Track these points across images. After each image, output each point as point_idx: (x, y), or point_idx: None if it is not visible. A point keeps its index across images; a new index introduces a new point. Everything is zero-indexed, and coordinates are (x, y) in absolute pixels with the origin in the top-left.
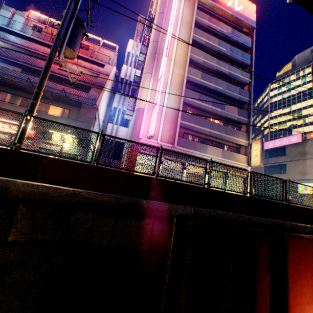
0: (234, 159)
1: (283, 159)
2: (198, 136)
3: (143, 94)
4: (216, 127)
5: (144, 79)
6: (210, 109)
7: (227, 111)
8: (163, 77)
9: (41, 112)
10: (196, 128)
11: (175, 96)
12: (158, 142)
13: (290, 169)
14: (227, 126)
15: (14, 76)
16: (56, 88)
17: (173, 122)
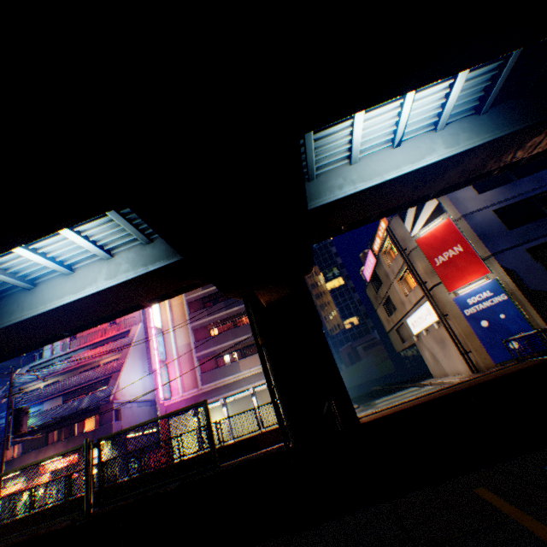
0: None
1: (383, 289)
2: (233, 350)
3: (153, 351)
4: (241, 331)
5: (149, 335)
6: (226, 316)
7: None
8: (154, 329)
9: (73, 436)
10: (218, 349)
11: (184, 330)
12: (181, 394)
13: (394, 302)
14: None
15: (44, 422)
16: (81, 403)
17: (191, 361)
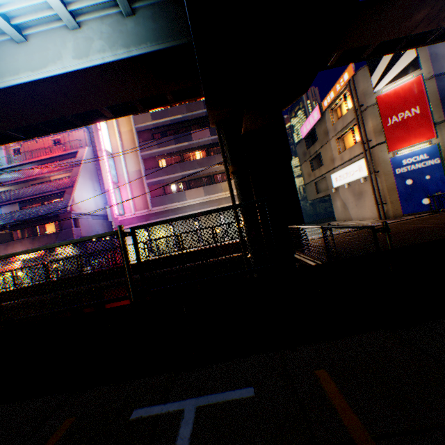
0: (223, 190)
1: (317, 146)
2: (180, 182)
3: (104, 174)
4: (189, 166)
5: (99, 158)
6: (175, 150)
7: (197, 140)
8: (105, 153)
9: (37, 236)
10: (167, 179)
11: (134, 158)
12: (133, 213)
13: (324, 159)
14: (214, 151)
15: (7, 223)
16: (39, 211)
17: (142, 186)
